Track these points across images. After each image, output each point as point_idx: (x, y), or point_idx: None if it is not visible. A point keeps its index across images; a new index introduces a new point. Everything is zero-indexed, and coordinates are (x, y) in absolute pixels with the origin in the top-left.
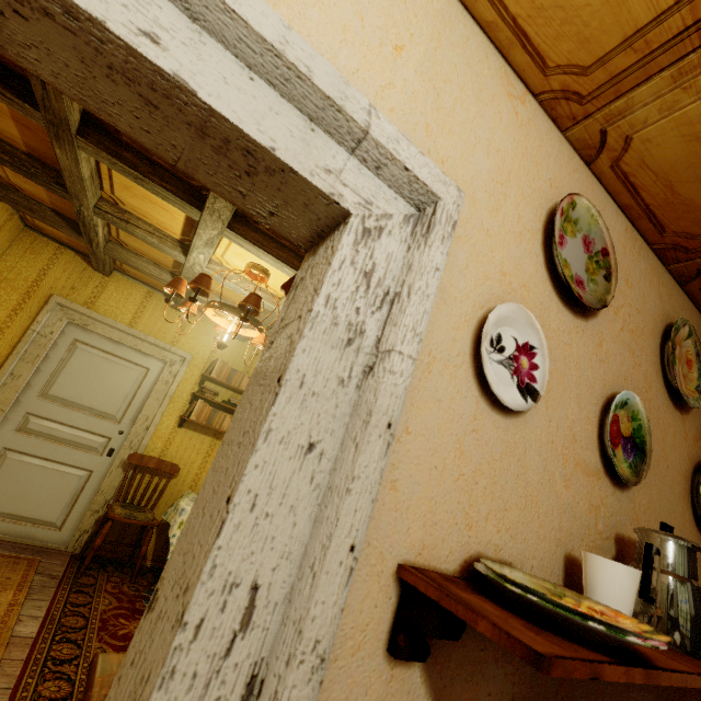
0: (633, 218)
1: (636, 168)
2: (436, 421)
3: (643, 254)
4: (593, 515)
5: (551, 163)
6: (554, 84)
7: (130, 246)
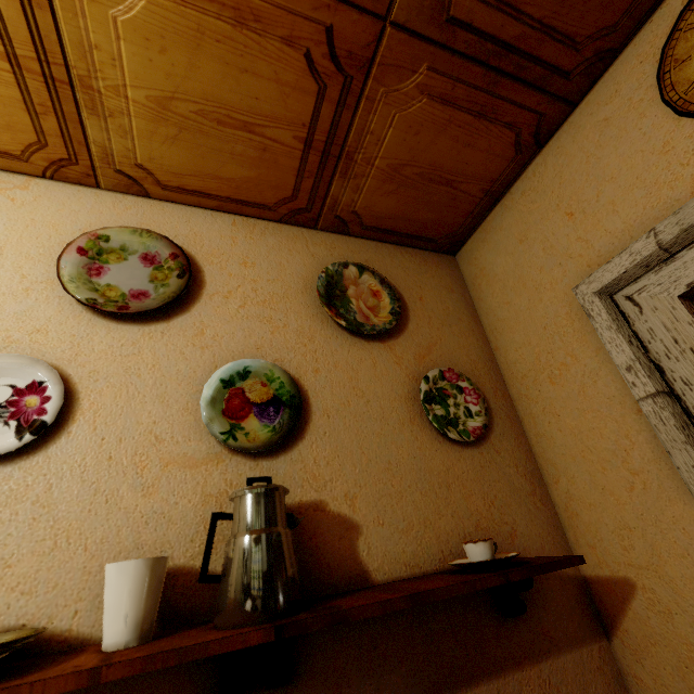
0: (237, 211)
1: (178, 179)
2: None
3: (271, 232)
4: (213, 505)
5: (82, 216)
6: (41, 163)
7: None
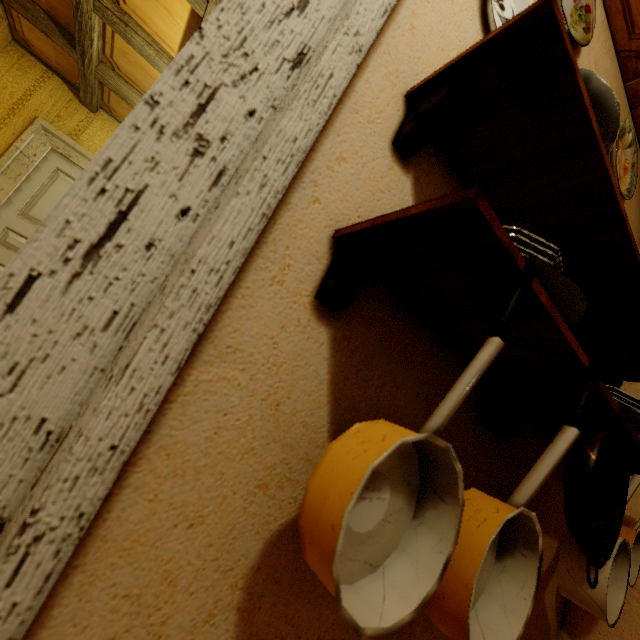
0: (611, 14)
1: None
2: (448, 14)
3: (610, 56)
4: None
5: None
6: None
7: (122, 71)
